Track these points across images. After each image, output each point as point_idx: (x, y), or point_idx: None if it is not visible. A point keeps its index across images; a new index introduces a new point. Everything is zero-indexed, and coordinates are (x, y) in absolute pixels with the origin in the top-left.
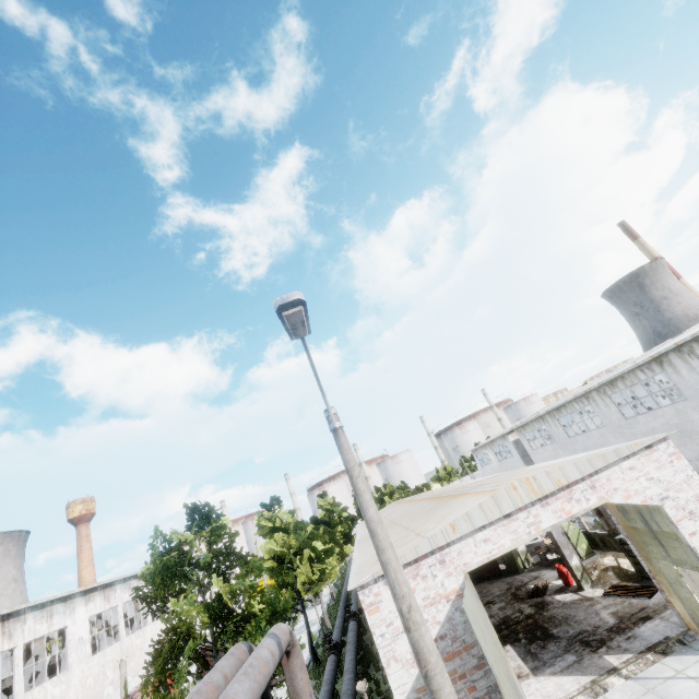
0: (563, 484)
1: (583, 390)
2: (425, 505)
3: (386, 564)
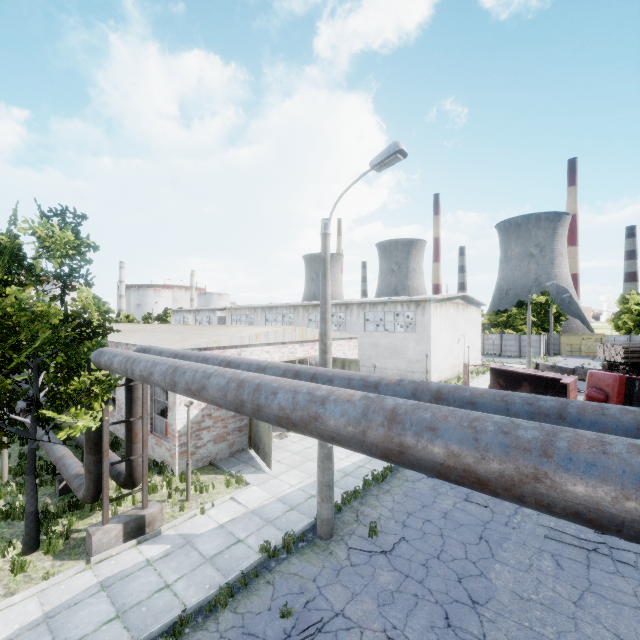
0: (315, 338)
1: (297, 303)
2: (175, 326)
3: (328, 319)
